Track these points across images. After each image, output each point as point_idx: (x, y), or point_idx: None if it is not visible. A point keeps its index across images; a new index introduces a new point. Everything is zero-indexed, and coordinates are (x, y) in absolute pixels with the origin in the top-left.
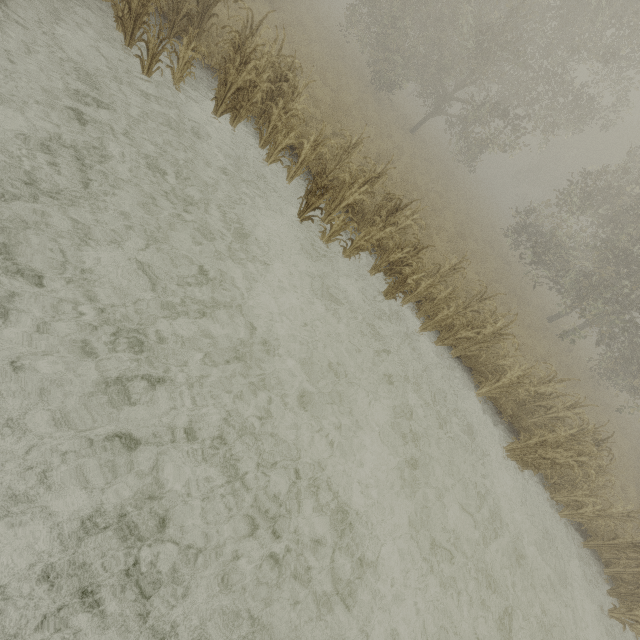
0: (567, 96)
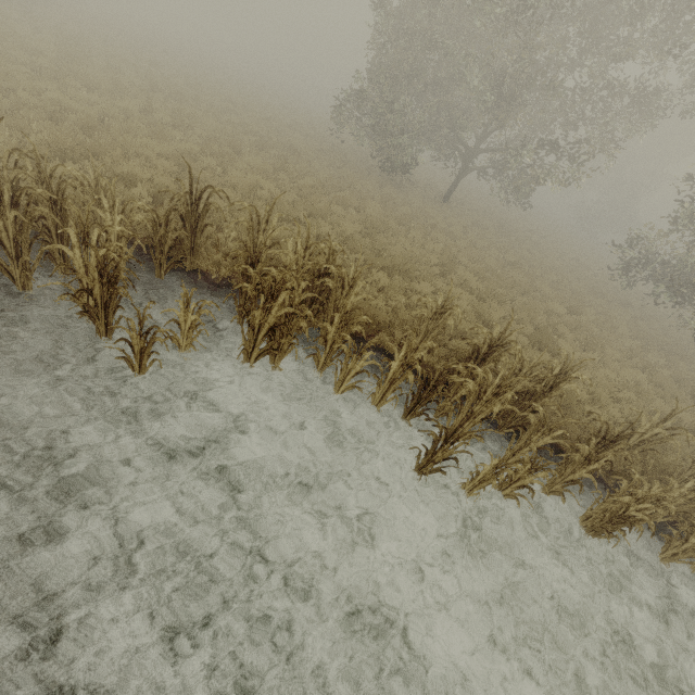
0: (621, 100)
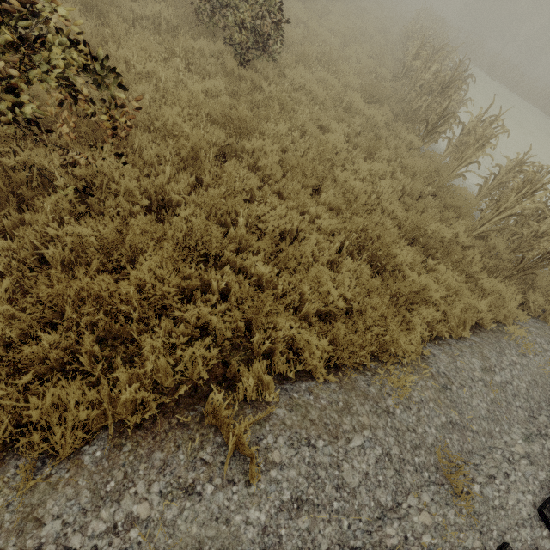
0: None
